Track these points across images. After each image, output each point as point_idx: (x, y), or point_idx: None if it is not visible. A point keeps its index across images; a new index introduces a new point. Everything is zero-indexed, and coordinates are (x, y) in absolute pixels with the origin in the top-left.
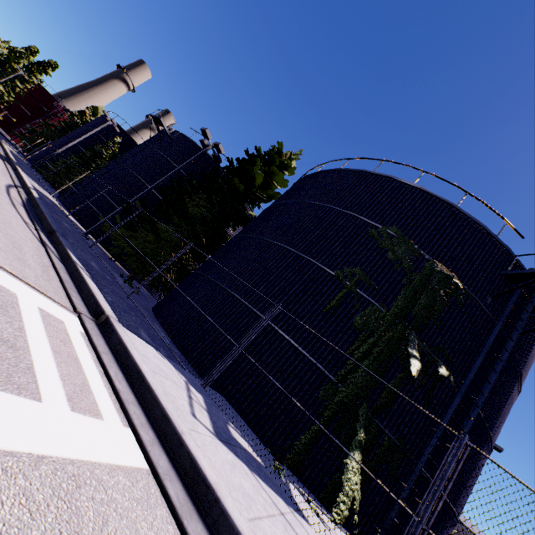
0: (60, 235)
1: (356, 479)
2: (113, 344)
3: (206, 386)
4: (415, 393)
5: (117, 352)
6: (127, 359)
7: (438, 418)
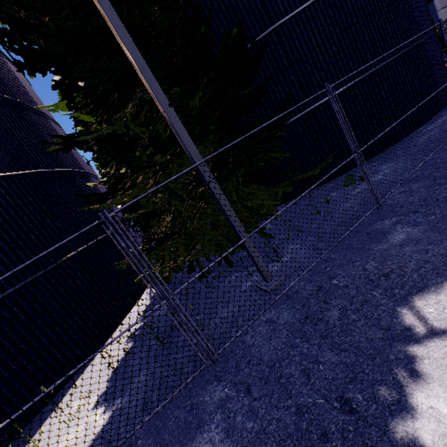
0: None
1: None
2: None
3: None
4: None
5: None
6: None
7: None
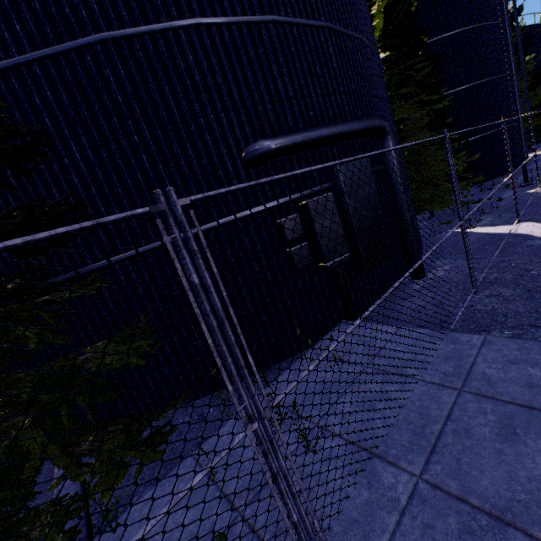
0: None
1: None
2: None
3: None
4: None
5: None
6: None
7: None
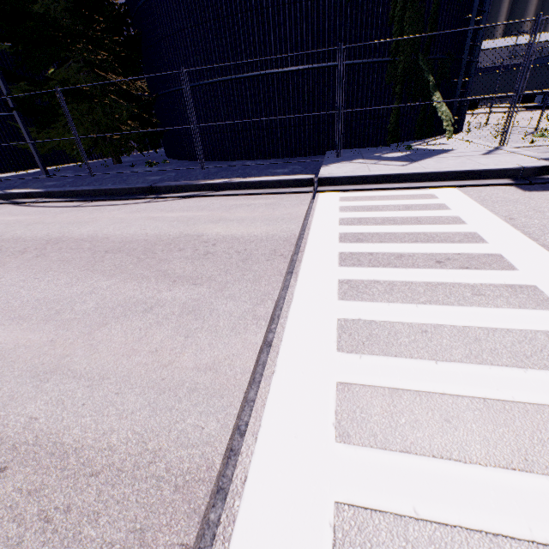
0: (160, 184)
1: (445, 108)
2: (346, 183)
3: (340, 155)
4: (450, 1)
5: (355, 183)
6: (367, 179)
7: (468, 3)
